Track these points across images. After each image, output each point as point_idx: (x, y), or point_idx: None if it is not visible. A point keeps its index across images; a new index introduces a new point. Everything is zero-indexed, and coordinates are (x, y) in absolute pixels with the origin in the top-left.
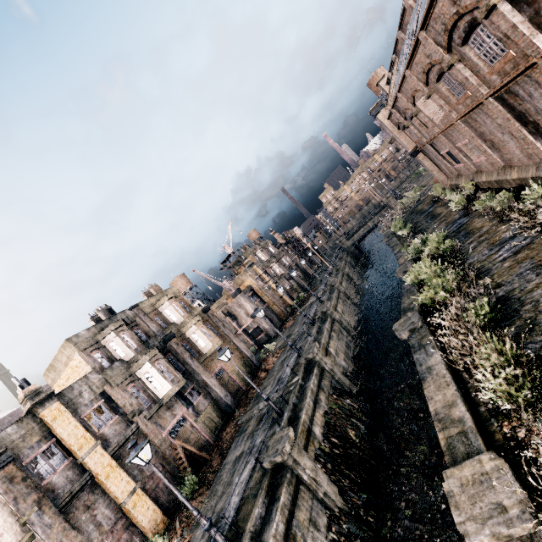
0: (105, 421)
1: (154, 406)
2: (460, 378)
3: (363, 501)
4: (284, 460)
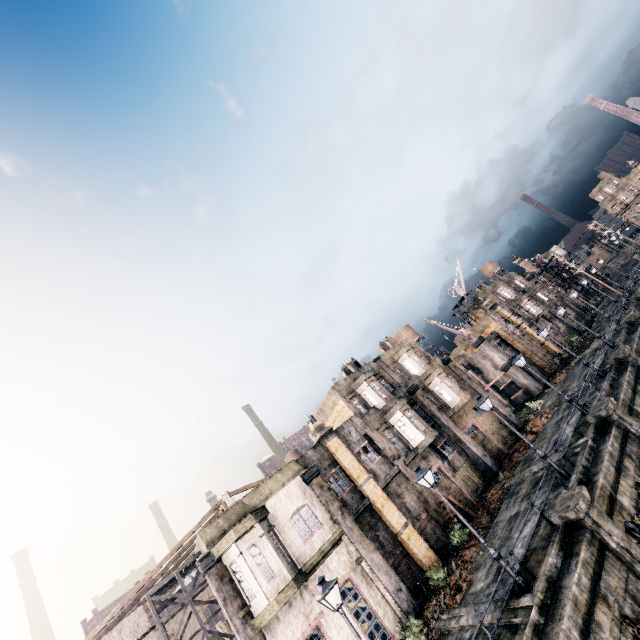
0: (371, 459)
1: (410, 453)
2: None
3: None
4: (580, 518)
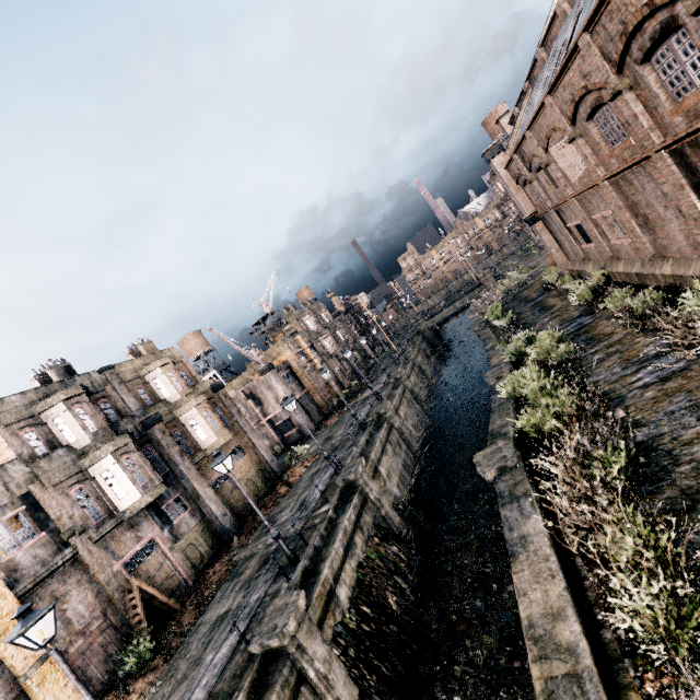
0: (21, 540)
1: (108, 522)
2: (571, 565)
3: None
4: (284, 645)
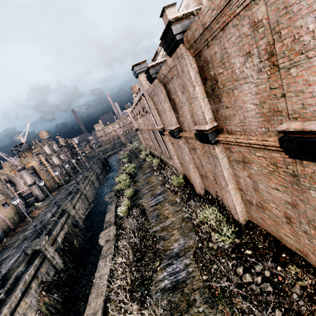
0: None
1: None
2: (117, 211)
3: (73, 266)
4: (41, 248)
